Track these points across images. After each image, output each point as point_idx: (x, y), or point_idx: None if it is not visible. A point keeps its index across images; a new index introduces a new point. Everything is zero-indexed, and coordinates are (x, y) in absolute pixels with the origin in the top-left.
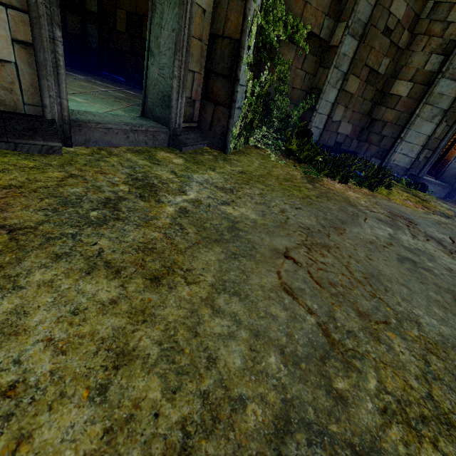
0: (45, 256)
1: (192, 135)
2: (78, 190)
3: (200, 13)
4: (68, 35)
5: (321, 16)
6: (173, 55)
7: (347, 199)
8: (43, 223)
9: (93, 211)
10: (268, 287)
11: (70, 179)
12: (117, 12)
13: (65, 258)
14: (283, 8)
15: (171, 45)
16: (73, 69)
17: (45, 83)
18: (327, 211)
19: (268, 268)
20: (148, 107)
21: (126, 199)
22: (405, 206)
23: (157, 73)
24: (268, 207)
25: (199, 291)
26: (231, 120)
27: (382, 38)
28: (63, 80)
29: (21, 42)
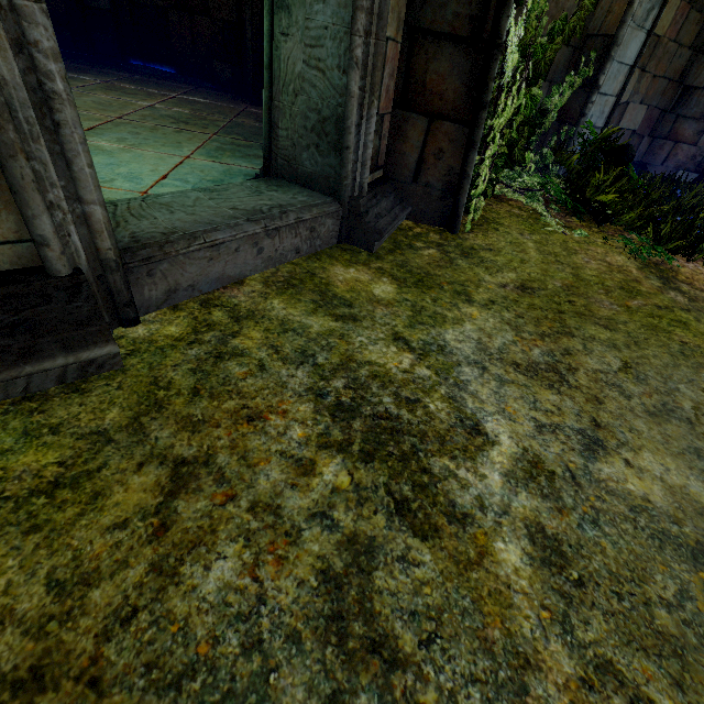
0: None
1: (382, 202)
2: (226, 572)
3: None
4: None
5: None
6: None
7: None
8: None
9: None
10: None
11: (181, 504)
12: None
13: None
14: None
15: None
16: (72, 63)
17: (21, 168)
18: None
19: None
20: (280, 151)
21: (375, 552)
22: None
23: (302, 59)
24: (692, 426)
25: None
26: (474, 155)
27: None
28: (75, 143)
29: None
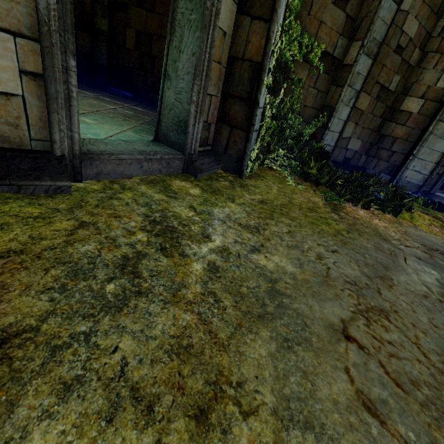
0: (48, 389)
1: (206, 159)
2: (89, 248)
3: (221, 35)
4: (77, 53)
5: (335, 35)
6: (192, 80)
7: (376, 230)
8: (48, 317)
9: (110, 284)
10: (343, 403)
11: (80, 231)
12: (127, 31)
13: (76, 389)
14: (299, 28)
15: (190, 70)
16: (82, 85)
17: (55, 116)
18: (364, 252)
19: (332, 362)
20: (162, 131)
21: (146, 256)
22: (433, 235)
23: (174, 98)
24: (303, 252)
25: (261, 431)
26: (249, 144)
27: (394, 56)
28: (75, 112)
29: (30, 73)
